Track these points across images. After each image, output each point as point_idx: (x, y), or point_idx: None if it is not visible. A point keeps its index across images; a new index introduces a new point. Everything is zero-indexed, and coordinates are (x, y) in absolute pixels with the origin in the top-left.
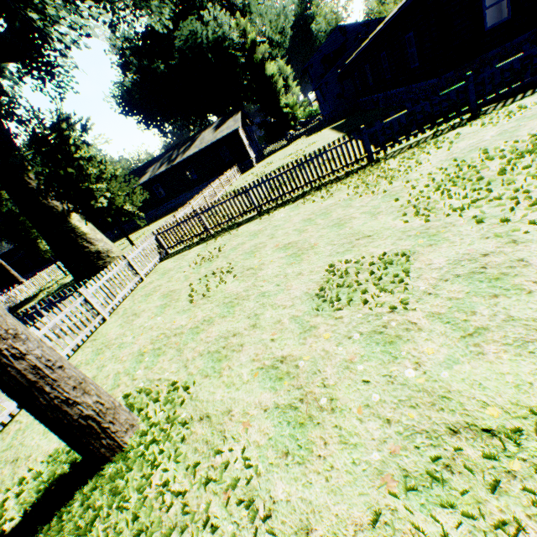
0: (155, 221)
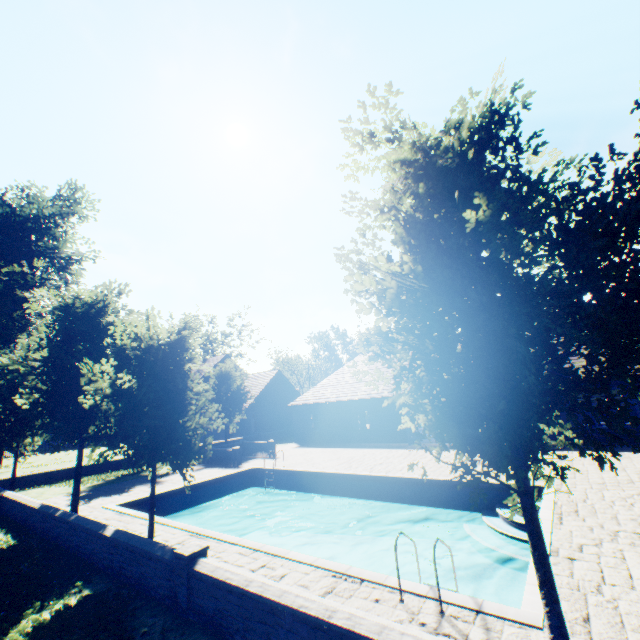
0: None
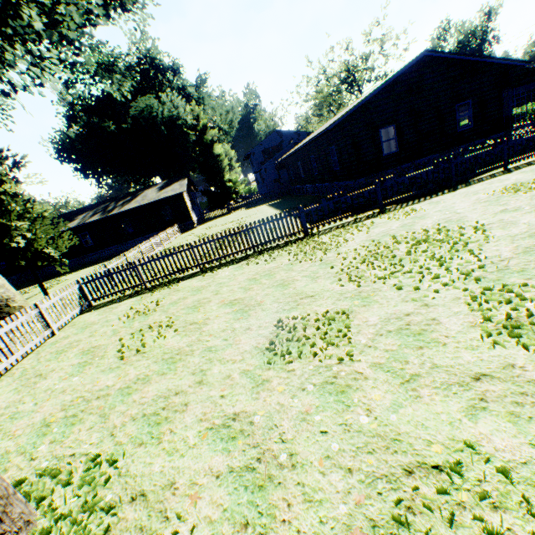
0: (75, 271)
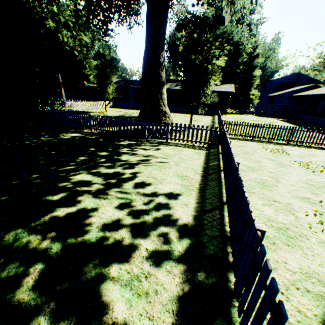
0: None
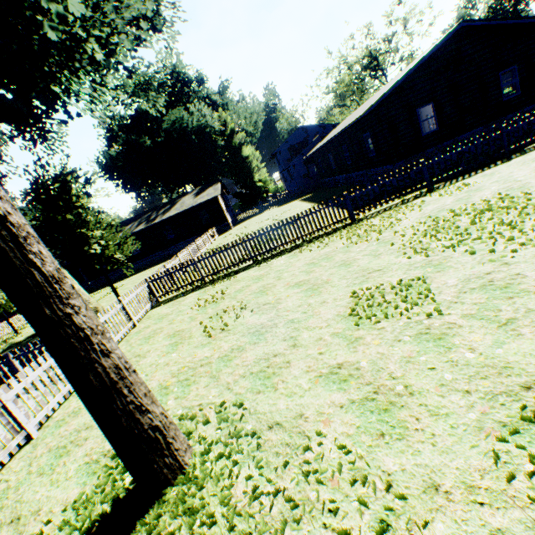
0: (127, 277)
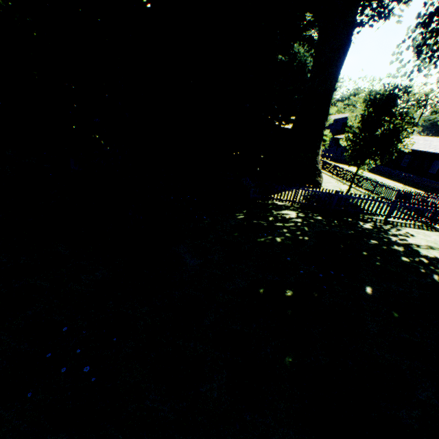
0: None
